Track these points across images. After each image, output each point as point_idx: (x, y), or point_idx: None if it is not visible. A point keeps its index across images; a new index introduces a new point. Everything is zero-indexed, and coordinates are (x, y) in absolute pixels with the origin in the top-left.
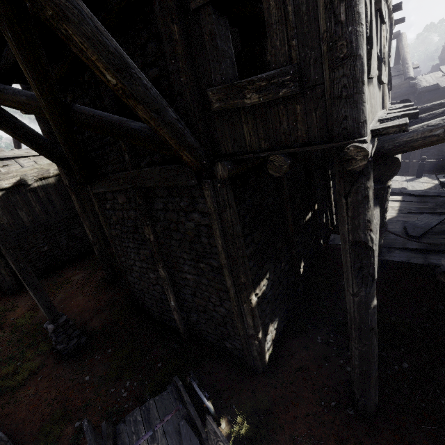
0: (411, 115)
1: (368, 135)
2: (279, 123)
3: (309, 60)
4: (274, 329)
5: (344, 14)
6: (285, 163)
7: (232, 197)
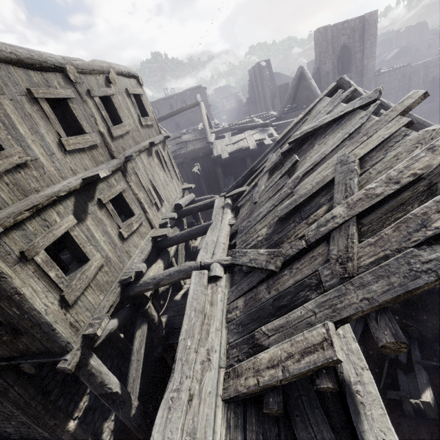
0: (140, 271)
1: (75, 346)
2: (17, 345)
3: (13, 322)
4: (111, 422)
5: (18, 312)
6: (32, 367)
7: (13, 377)
